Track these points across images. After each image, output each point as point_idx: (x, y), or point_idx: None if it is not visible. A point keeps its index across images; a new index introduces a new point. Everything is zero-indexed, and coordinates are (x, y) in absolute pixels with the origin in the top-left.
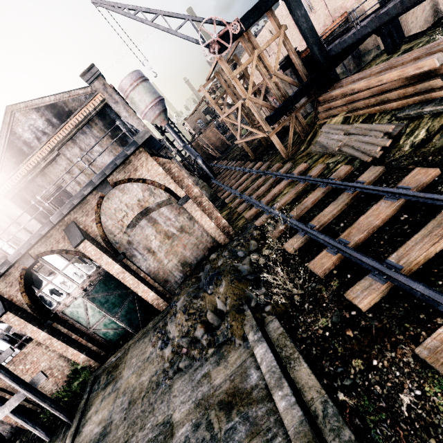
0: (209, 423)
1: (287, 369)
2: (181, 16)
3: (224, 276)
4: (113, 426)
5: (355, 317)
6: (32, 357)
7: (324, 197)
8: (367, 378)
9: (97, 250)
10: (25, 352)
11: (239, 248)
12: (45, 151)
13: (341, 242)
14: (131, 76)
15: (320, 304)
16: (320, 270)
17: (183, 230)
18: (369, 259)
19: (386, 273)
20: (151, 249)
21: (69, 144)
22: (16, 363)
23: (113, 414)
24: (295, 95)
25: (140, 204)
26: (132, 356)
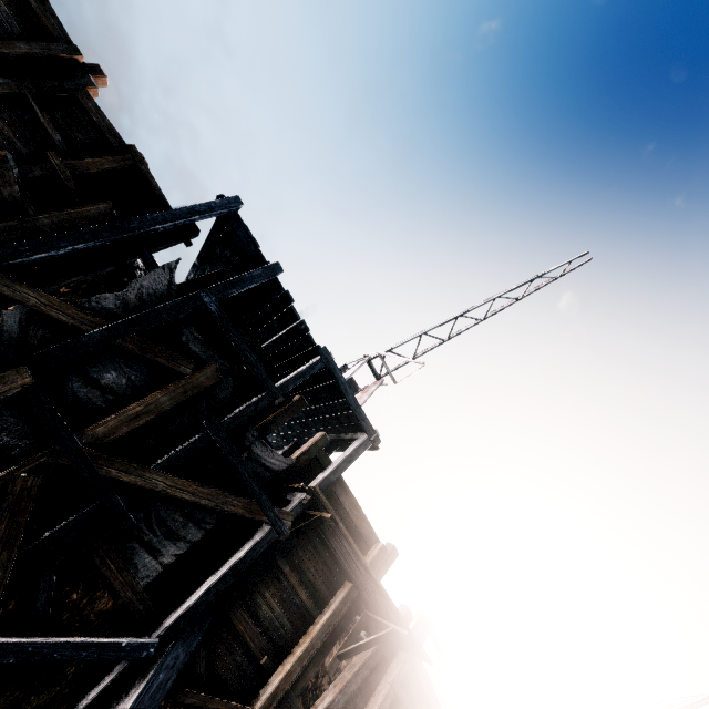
0: None
1: None
2: None
3: None
4: None
5: None
6: None
7: None
8: None
9: None
10: None
11: None
12: None
13: None
14: None
15: None
16: None
17: None
18: None
19: None
20: None
21: None
22: None
23: None
24: None
25: None
26: None
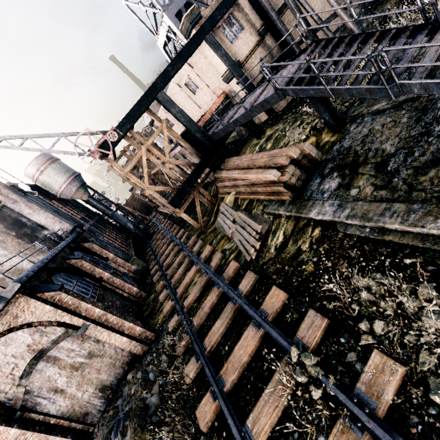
0: None
1: None
2: (53, 135)
3: (130, 420)
4: None
5: None
6: None
7: (219, 300)
8: None
9: None
10: None
11: (150, 368)
12: None
13: (220, 382)
14: (37, 161)
15: None
16: (203, 424)
17: (92, 355)
18: (232, 422)
19: None
20: (58, 388)
21: None
22: None
23: None
24: (190, 178)
25: (31, 349)
26: None
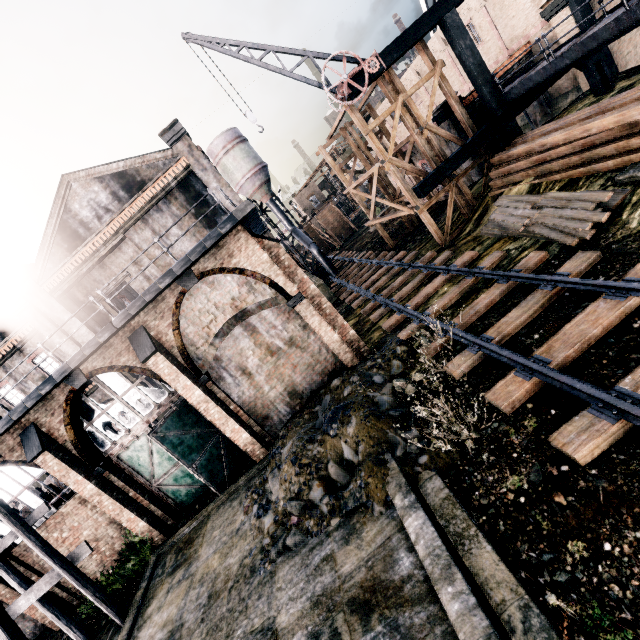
0: (334, 632)
1: (459, 553)
2: (299, 52)
3: (354, 410)
4: (184, 630)
5: (568, 474)
6: (73, 521)
7: (505, 297)
8: (595, 571)
9: (173, 367)
10: (64, 513)
11: (375, 371)
12: (107, 234)
13: (538, 361)
14: (225, 136)
15: (508, 455)
16: (506, 402)
17: (292, 343)
18: (586, 386)
19: (617, 406)
20: (247, 370)
21: (139, 225)
22: (50, 528)
23: (184, 613)
24: (456, 155)
25: (234, 304)
26: (214, 526)
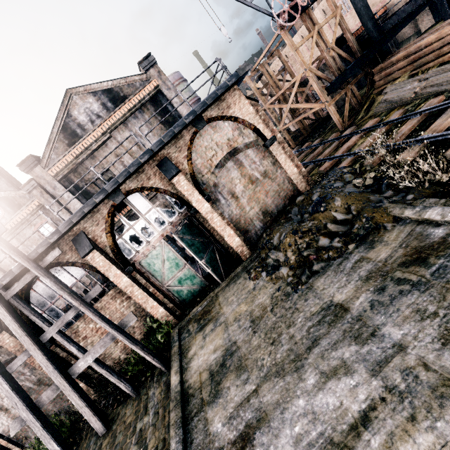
0: (398, 280)
1: None
2: None
3: (334, 195)
4: (239, 343)
5: None
6: (105, 314)
7: (421, 123)
8: None
9: (190, 185)
10: (98, 307)
11: (333, 182)
12: (98, 133)
13: None
14: (173, 76)
15: None
16: None
17: (266, 175)
18: None
19: None
20: (235, 194)
21: (121, 127)
22: (87, 320)
23: (232, 337)
24: (353, 65)
25: (229, 144)
26: (227, 297)
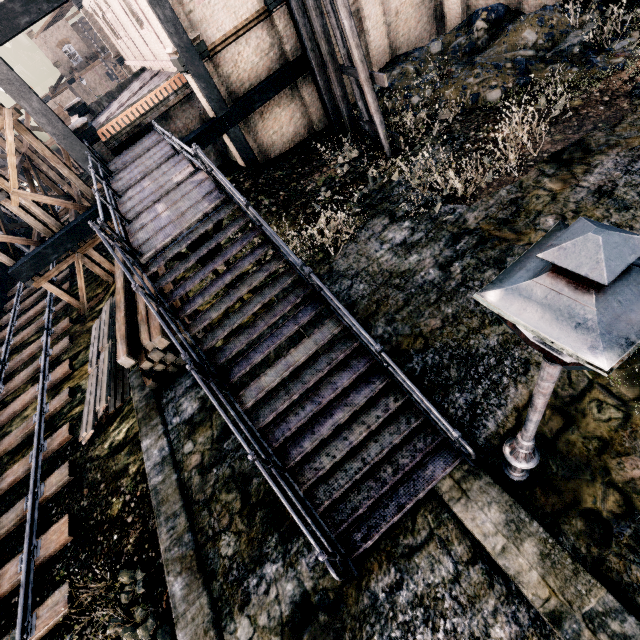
0: None
1: None
2: None
3: None
4: None
5: None
6: None
7: (27, 477)
8: None
9: None
10: None
11: None
12: None
13: None
14: None
15: None
16: None
17: None
18: None
19: None
20: None
21: None
22: None
23: None
24: (59, 239)
25: None
26: None
